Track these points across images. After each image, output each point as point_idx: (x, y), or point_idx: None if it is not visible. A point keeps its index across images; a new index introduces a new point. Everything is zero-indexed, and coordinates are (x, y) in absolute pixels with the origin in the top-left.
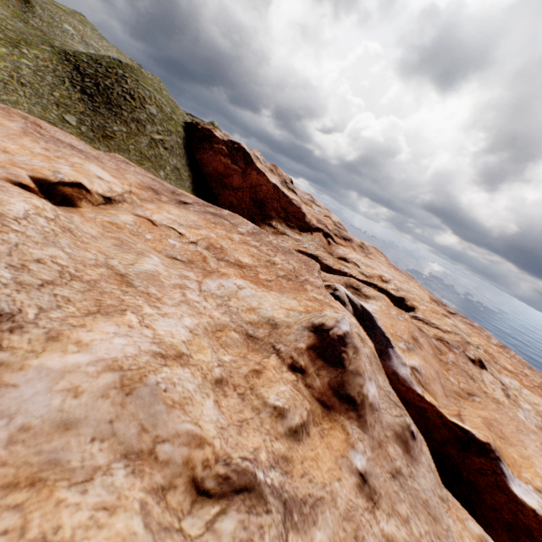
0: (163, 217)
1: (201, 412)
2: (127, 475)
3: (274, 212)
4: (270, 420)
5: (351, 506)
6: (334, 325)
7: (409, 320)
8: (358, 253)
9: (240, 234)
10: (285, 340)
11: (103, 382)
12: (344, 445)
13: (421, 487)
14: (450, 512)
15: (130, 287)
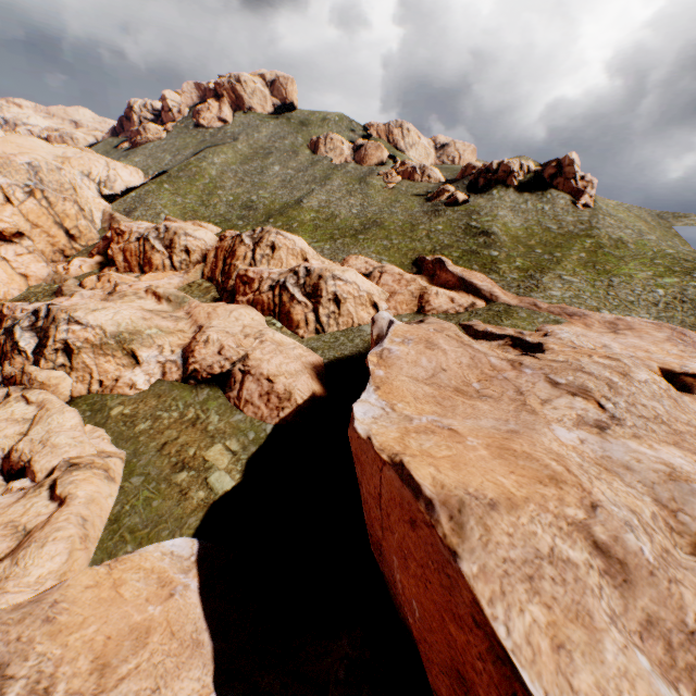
0: None
1: None
2: (650, 502)
3: None
4: None
5: None
6: None
7: None
8: None
9: None
10: None
11: (656, 466)
12: None
13: None
14: None
15: None
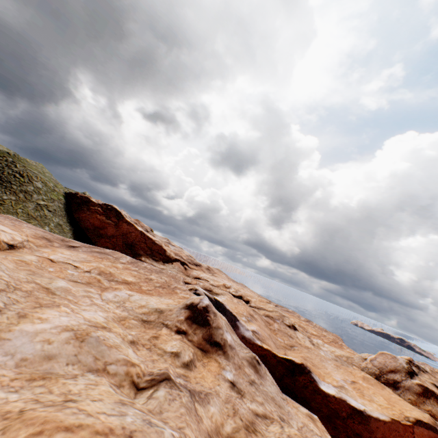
0: (59, 256)
1: (128, 353)
2: (96, 376)
3: (143, 251)
4: (171, 358)
5: (228, 396)
6: (199, 301)
7: (246, 304)
8: (207, 274)
9: (122, 263)
10: (170, 318)
11: (64, 336)
12: (218, 369)
13: (269, 390)
14: (289, 404)
15: (55, 295)
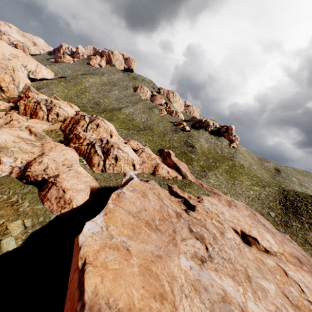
0: (296, 275)
1: None
2: None
3: None
4: None
5: None
6: None
7: None
8: None
9: None
10: None
11: (219, 291)
12: None
13: None
14: None
15: (249, 282)
